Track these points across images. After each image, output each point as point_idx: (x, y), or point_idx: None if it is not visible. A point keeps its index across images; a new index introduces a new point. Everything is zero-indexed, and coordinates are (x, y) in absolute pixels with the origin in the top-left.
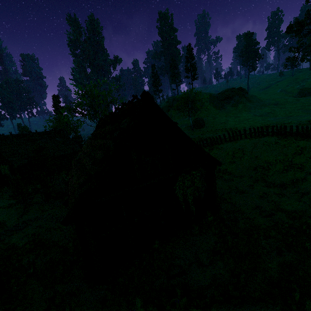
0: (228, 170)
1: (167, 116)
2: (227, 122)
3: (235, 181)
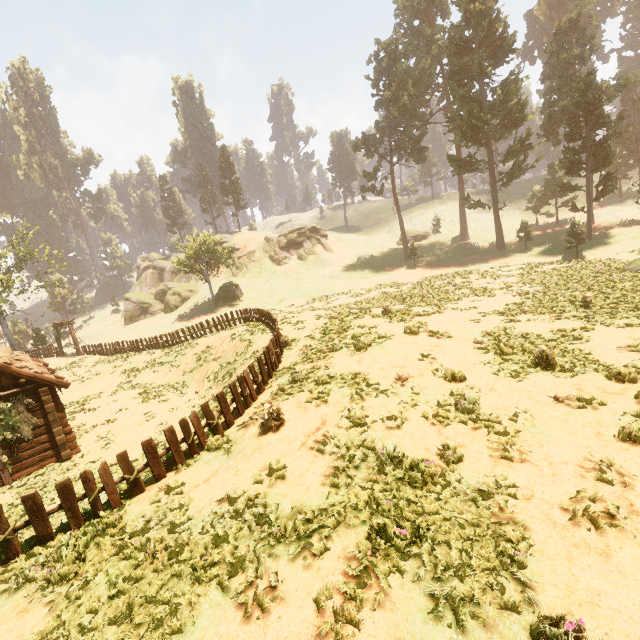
0: (186, 383)
1: None
2: (278, 289)
3: (167, 403)
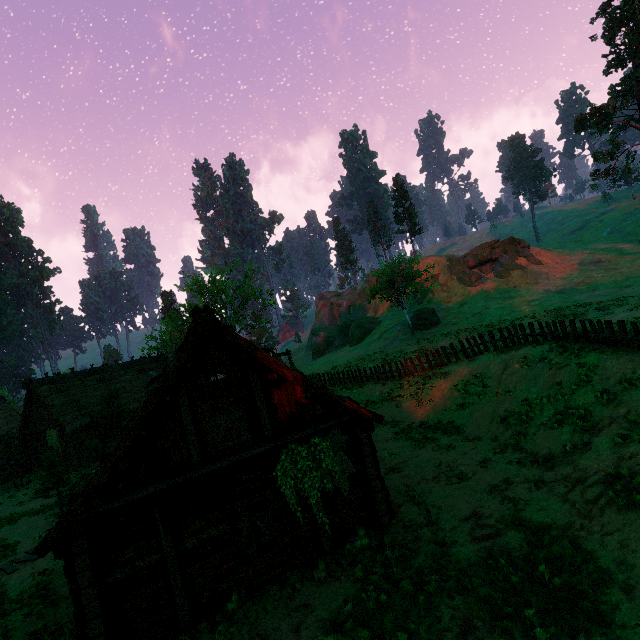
0: (456, 424)
1: (246, 342)
2: (486, 312)
3: (458, 451)
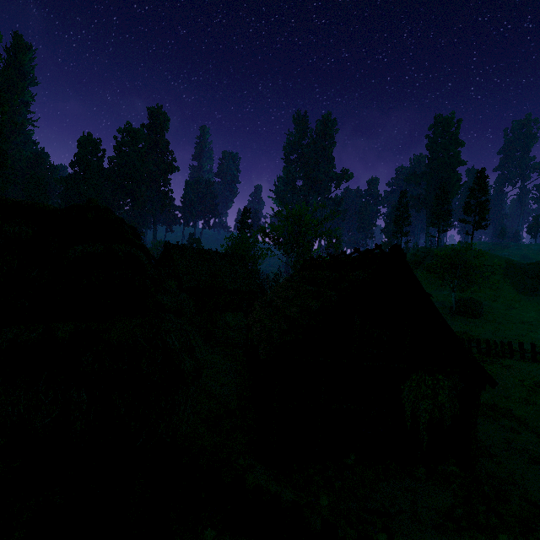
0: (515, 413)
1: (419, 283)
2: (538, 324)
3: (525, 438)
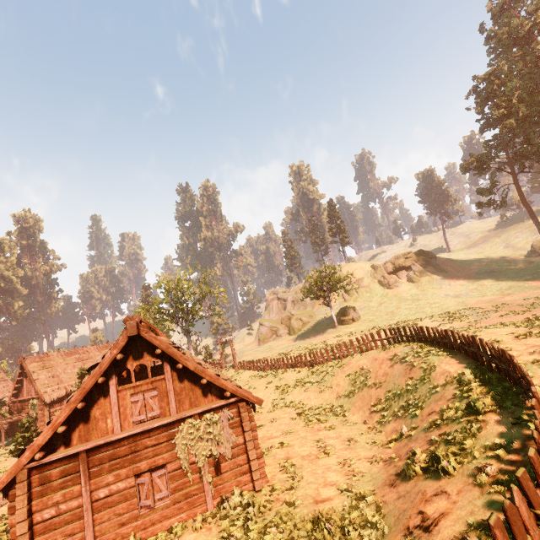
0: (344, 408)
1: (161, 341)
2: (397, 311)
3: (335, 431)
